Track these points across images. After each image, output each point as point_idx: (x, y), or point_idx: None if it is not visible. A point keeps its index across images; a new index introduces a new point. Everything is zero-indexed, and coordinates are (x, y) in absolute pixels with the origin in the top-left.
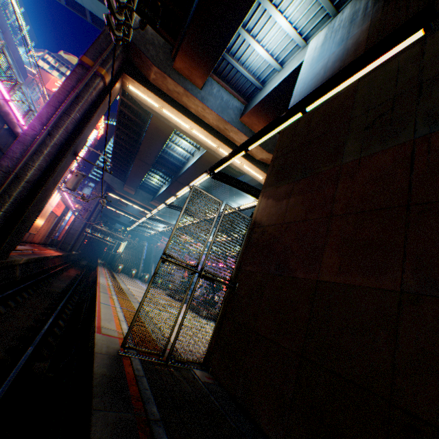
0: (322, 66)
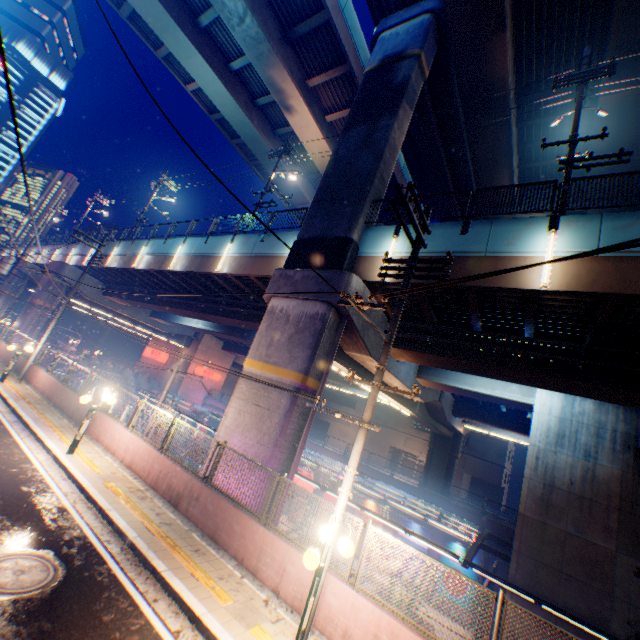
0: (565, 461)
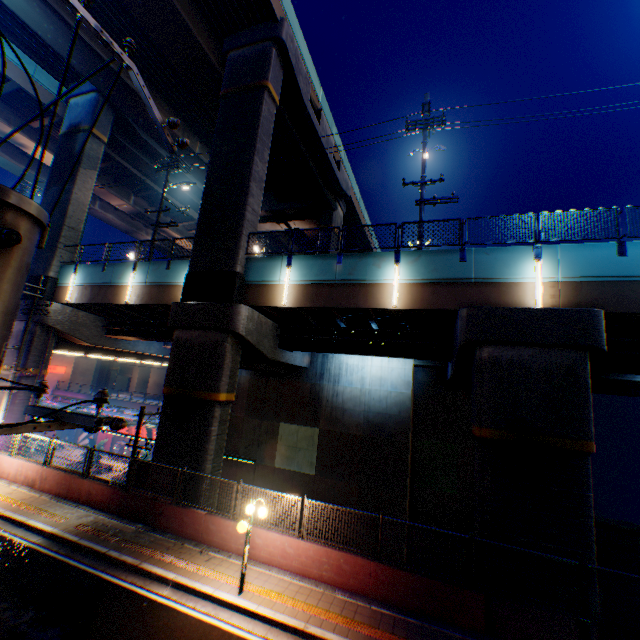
0: None
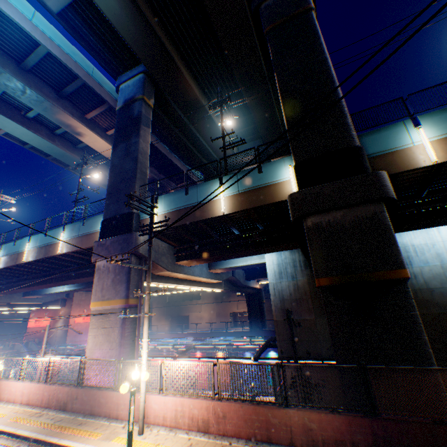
0: (285, 285)
